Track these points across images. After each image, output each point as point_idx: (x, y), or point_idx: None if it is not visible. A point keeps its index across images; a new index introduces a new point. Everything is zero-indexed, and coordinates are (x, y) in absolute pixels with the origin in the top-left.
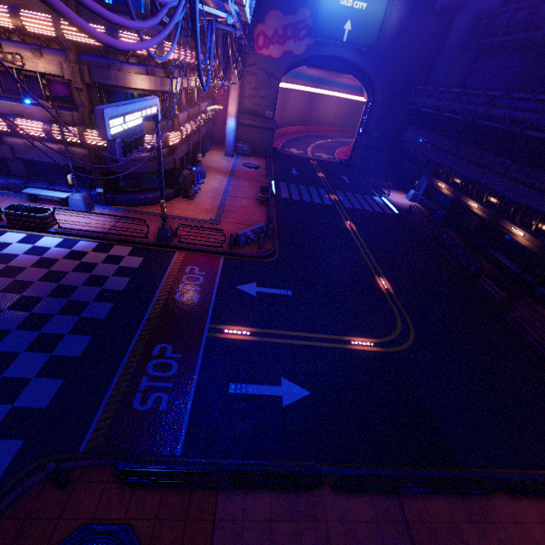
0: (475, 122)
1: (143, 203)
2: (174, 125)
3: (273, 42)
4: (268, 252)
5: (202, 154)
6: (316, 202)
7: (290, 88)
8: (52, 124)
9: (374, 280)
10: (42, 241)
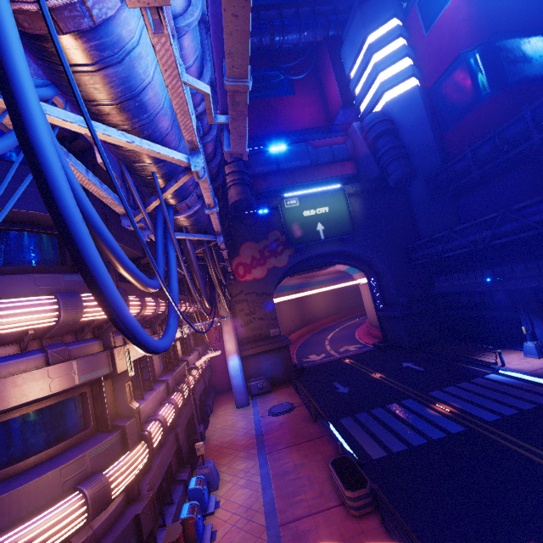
0: None
1: None
2: (128, 435)
3: (254, 266)
4: None
5: (204, 422)
6: (436, 437)
7: (278, 301)
8: None
9: None
10: None
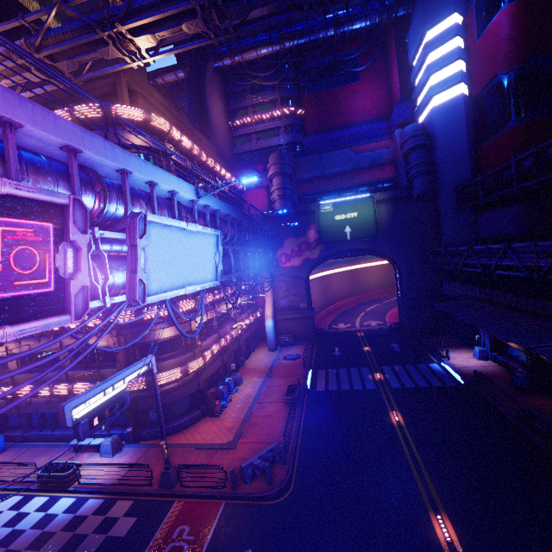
0: (494, 273)
1: (168, 434)
2: (196, 354)
3: (293, 256)
4: (279, 486)
5: (247, 355)
6: (355, 388)
7: (329, 273)
8: (97, 382)
9: (427, 523)
10: (56, 505)
